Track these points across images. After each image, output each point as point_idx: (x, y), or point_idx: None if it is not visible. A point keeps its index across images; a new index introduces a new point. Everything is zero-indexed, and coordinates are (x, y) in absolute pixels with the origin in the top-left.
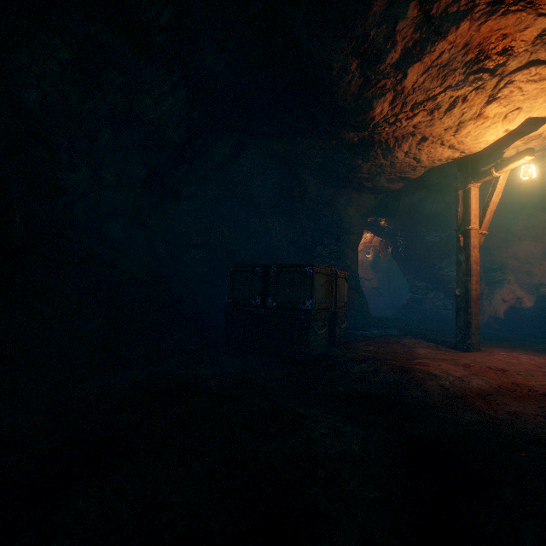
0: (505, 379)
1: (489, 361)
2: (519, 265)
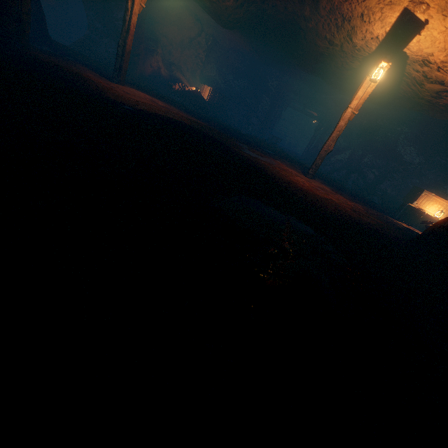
0: (128, 96)
1: (125, 89)
2: (167, 44)
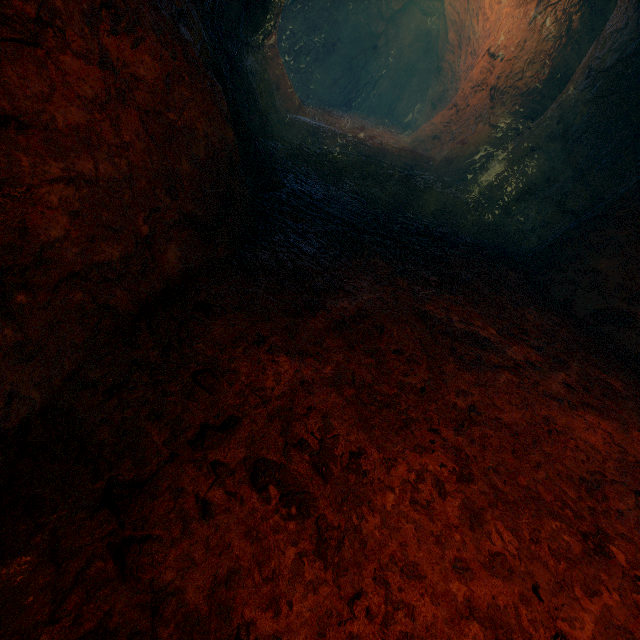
0: None
1: None
2: None
